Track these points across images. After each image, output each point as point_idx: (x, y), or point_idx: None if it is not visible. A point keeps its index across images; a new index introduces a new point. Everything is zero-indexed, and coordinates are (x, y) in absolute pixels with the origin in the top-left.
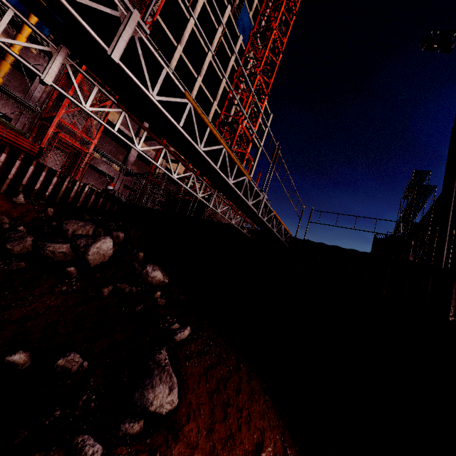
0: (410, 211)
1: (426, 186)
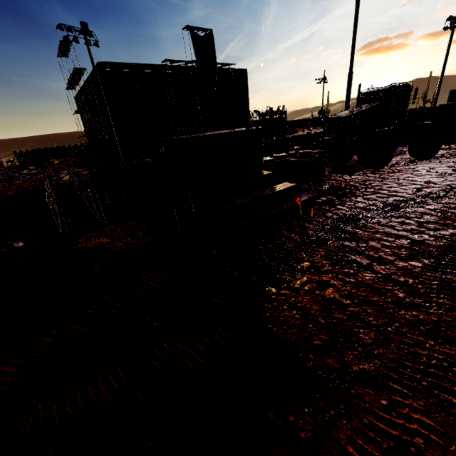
0: (74, 79)
1: (80, 68)
